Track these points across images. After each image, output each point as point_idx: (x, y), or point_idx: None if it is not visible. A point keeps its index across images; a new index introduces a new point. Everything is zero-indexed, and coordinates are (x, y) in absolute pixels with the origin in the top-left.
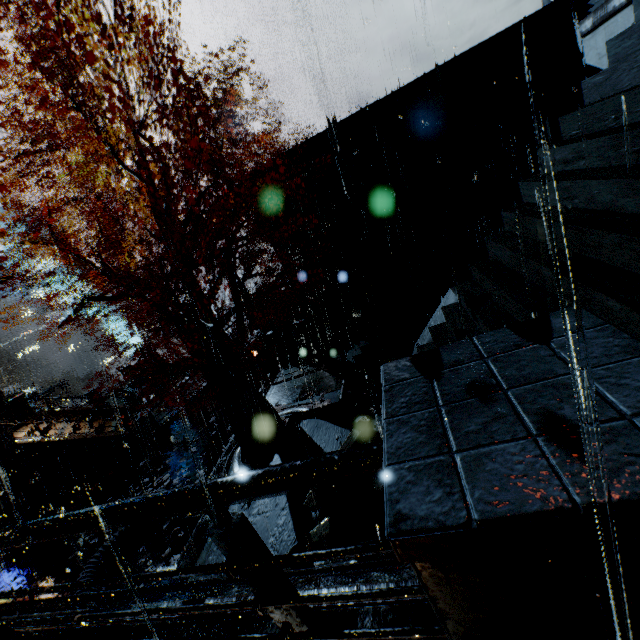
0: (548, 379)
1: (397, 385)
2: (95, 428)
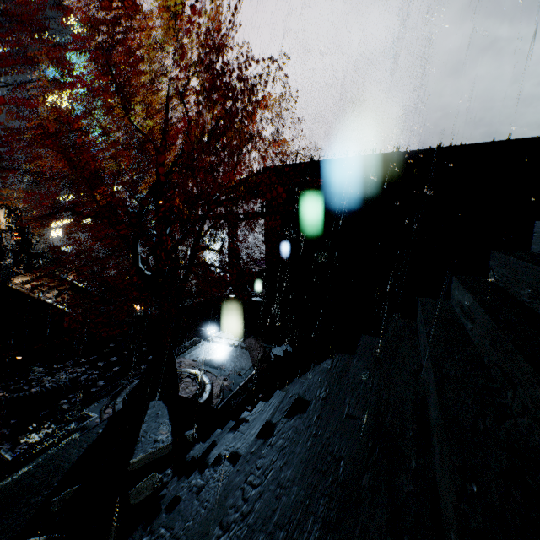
0: None
1: None
2: (68, 302)
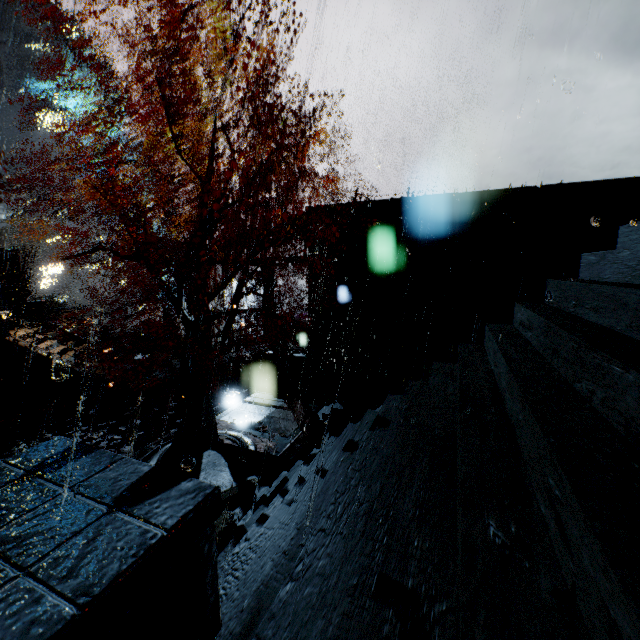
0: (3, 559)
1: (2, 467)
2: (77, 359)
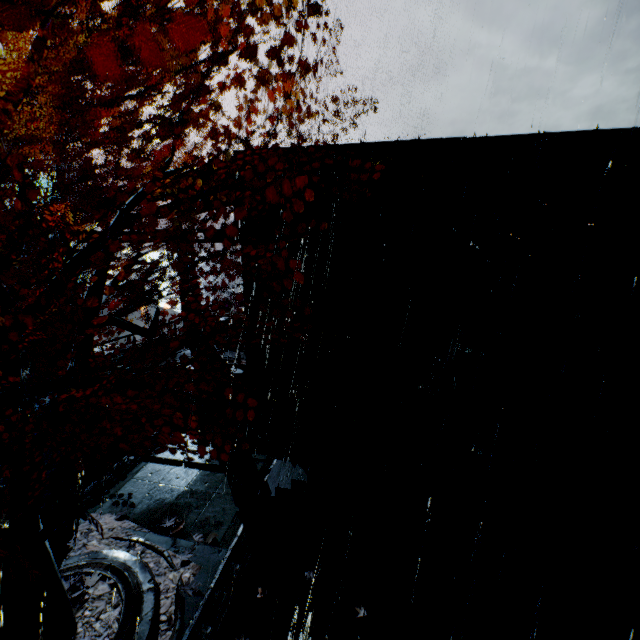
0: None
1: None
2: None
